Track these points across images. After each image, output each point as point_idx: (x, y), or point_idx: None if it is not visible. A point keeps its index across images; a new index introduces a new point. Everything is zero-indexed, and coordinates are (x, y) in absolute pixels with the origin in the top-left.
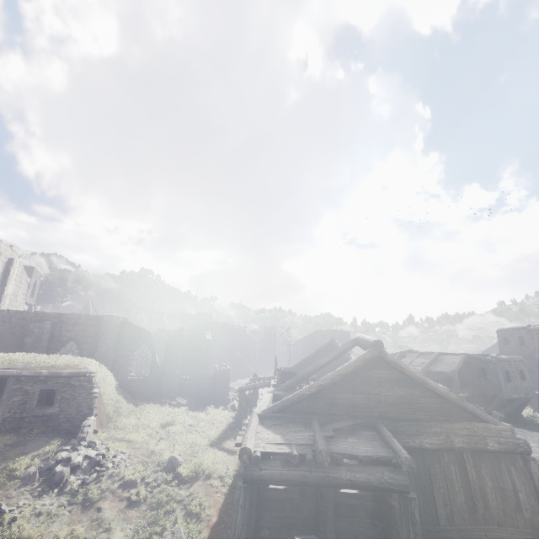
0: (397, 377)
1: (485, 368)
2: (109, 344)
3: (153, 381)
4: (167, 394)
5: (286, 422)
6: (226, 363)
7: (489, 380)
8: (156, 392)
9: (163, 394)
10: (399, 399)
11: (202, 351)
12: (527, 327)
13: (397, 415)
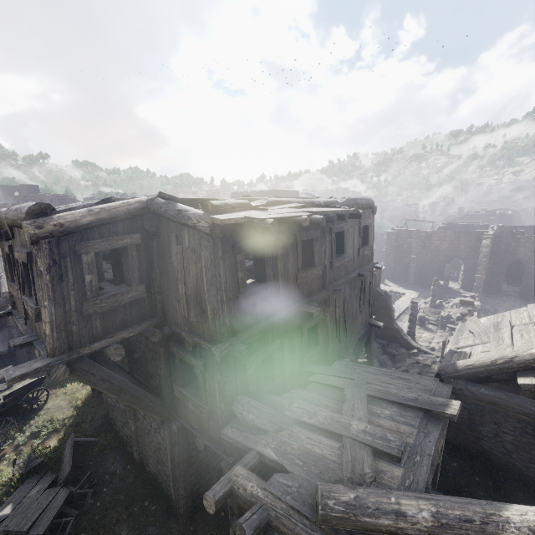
0: None
1: None
2: None
3: None
4: None
5: None
6: None
7: None
8: None
9: None
10: None
11: None
12: (236, 192)
13: None
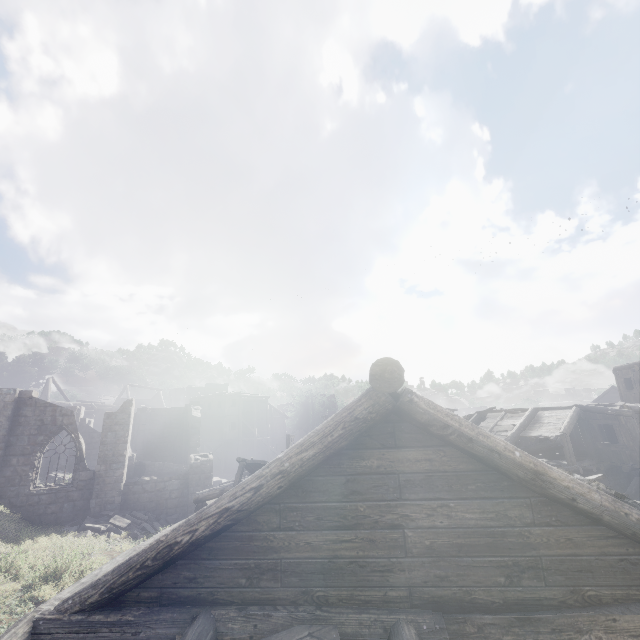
0: (454, 468)
1: (613, 425)
2: None
3: (77, 491)
4: (100, 512)
5: None
6: (240, 449)
7: (622, 444)
8: (81, 509)
9: (94, 512)
10: (465, 538)
11: (189, 435)
12: None
13: (461, 592)
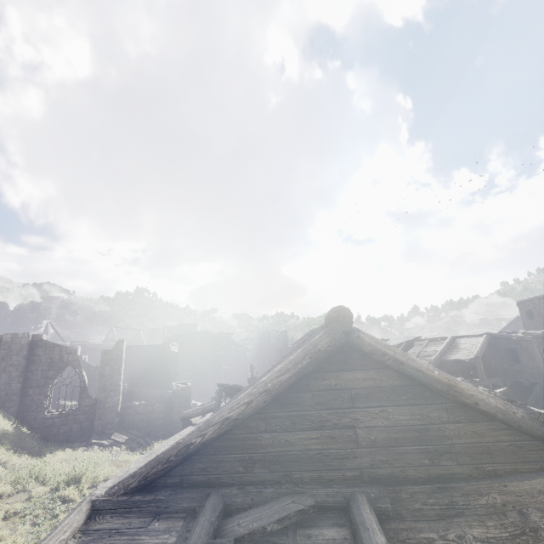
0: (391, 384)
1: (516, 349)
2: (13, 373)
3: (83, 414)
4: (102, 430)
5: (149, 515)
6: (210, 377)
7: (524, 364)
8: (87, 429)
9: (97, 431)
10: (400, 433)
11: (168, 367)
12: None
13: (398, 471)
